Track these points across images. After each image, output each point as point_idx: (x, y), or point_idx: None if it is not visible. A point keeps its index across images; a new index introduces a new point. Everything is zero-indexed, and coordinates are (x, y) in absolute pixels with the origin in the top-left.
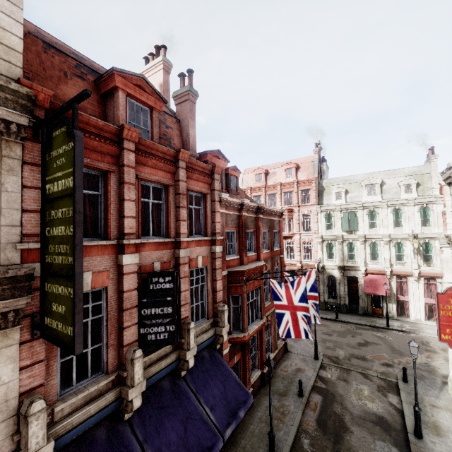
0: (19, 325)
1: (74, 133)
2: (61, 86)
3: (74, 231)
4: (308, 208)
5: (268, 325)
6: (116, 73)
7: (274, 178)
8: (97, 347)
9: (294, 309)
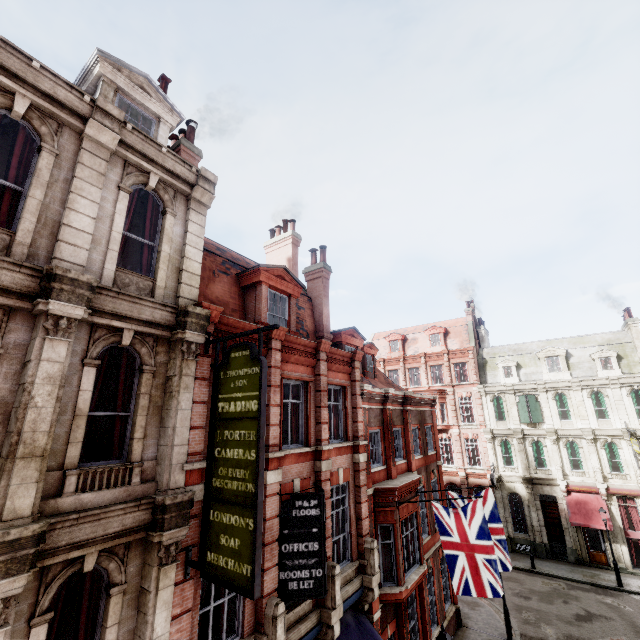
0: (177, 561)
1: (261, 361)
2: (210, 285)
3: (258, 457)
4: (467, 389)
5: (429, 575)
6: (262, 268)
7: (415, 346)
8: (231, 597)
9: (471, 550)
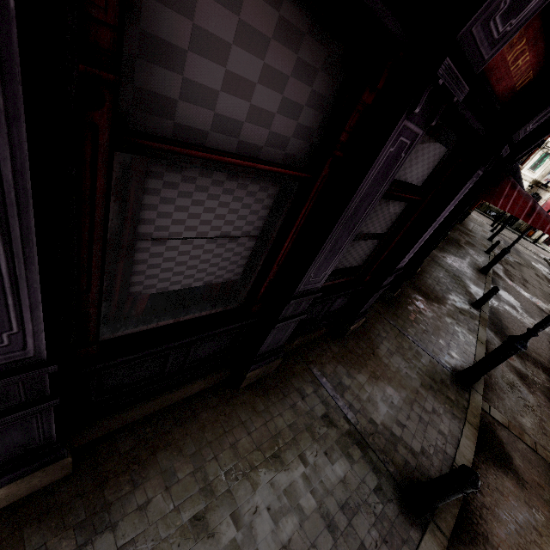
0: None
1: None
2: None
3: None
4: None
5: None
6: None
7: None
8: None
9: None
